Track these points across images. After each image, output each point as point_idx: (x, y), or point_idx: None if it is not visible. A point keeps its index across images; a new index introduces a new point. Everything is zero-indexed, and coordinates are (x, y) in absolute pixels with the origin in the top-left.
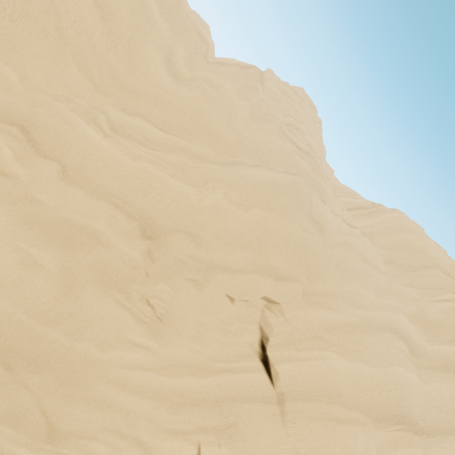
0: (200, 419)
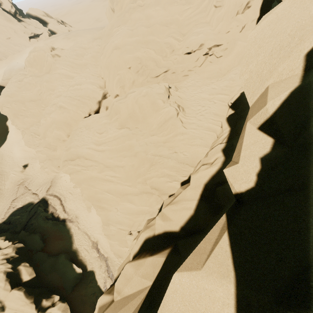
0: (211, 2)
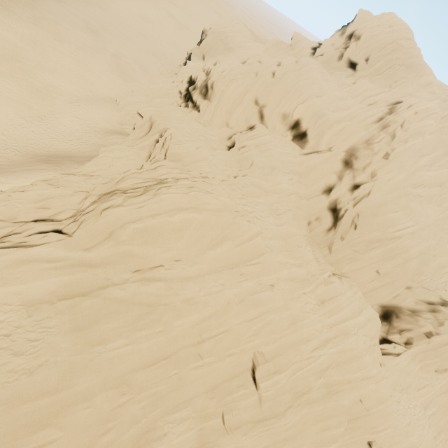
0: None
